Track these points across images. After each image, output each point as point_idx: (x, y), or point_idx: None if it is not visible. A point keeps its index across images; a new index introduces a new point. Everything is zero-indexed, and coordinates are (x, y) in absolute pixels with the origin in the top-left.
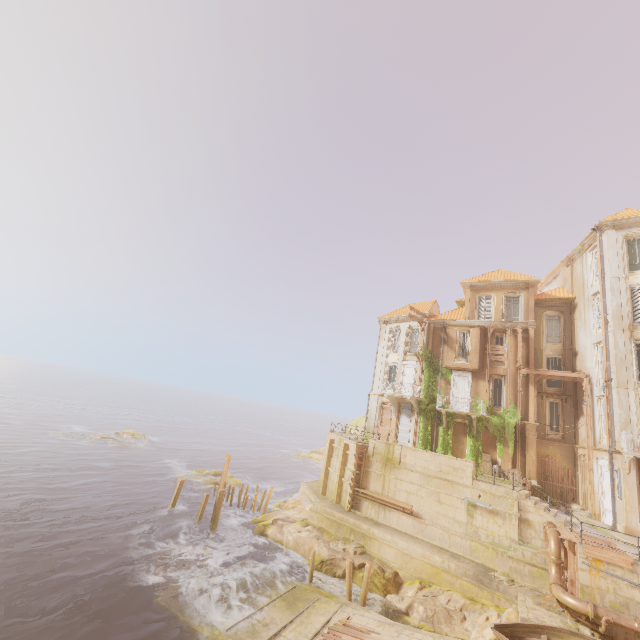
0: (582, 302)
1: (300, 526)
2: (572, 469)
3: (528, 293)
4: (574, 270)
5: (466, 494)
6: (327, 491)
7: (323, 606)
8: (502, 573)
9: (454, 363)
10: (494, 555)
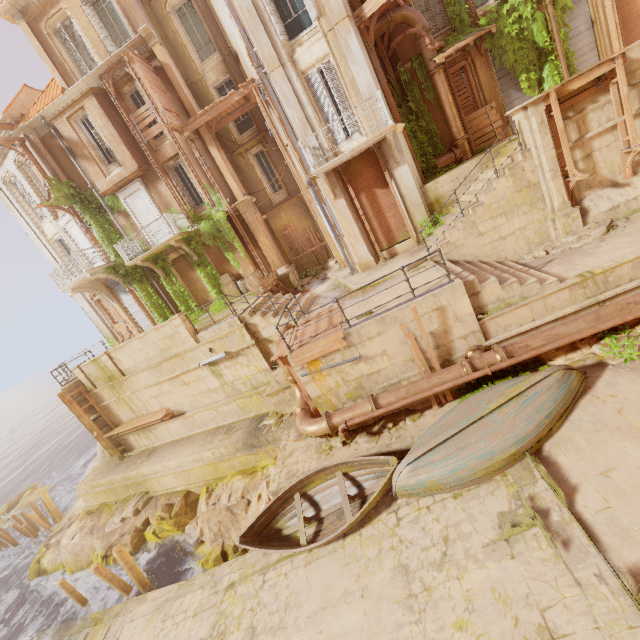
0: None
1: (77, 525)
2: (312, 224)
3: None
4: None
5: (200, 357)
6: None
7: None
8: (271, 415)
9: (107, 181)
10: (260, 398)
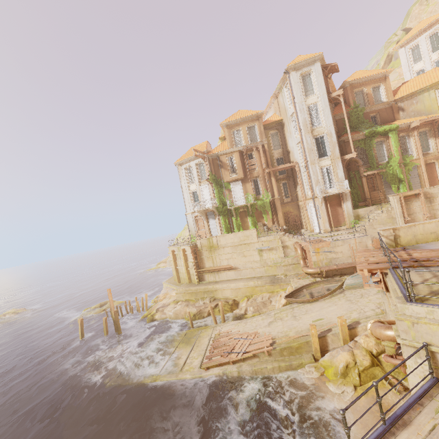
0: (287, 121)
1: (174, 305)
2: (298, 213)
3: (259, 122)
4: (279, 101)
5: (256, 246)
6: (181, 280)
7: (205, 333)
8: (281, 274)
9: (230, 178)
10: (276, 268)
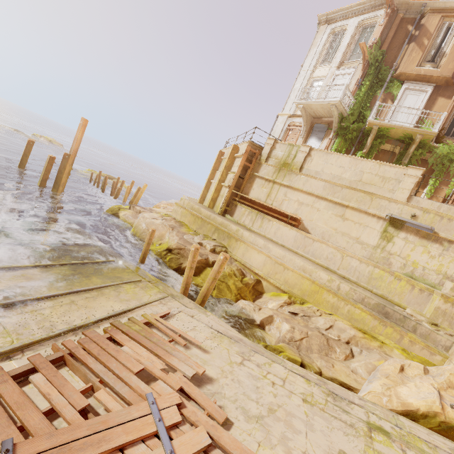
0: None
1: (159, 216)
2: None
3: None
4: None
5: (391, 211)
6: (204, 202)
7: (134, 291)
8: (419, 312)
9: (415, 68)
10: (407, 289)
